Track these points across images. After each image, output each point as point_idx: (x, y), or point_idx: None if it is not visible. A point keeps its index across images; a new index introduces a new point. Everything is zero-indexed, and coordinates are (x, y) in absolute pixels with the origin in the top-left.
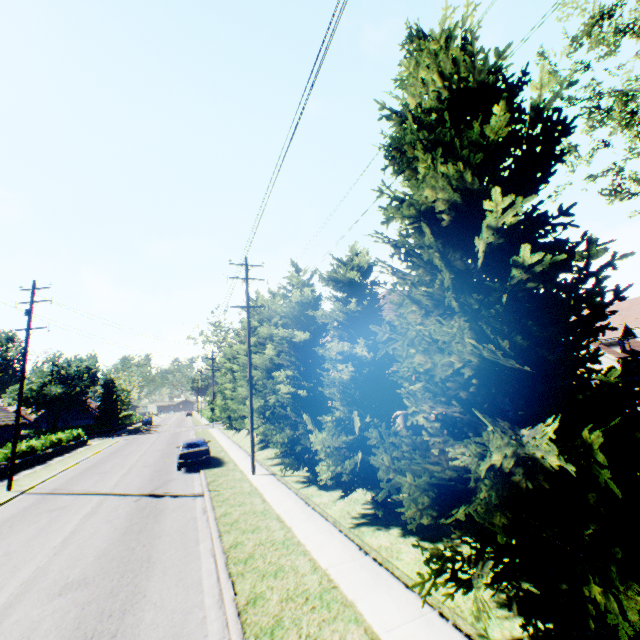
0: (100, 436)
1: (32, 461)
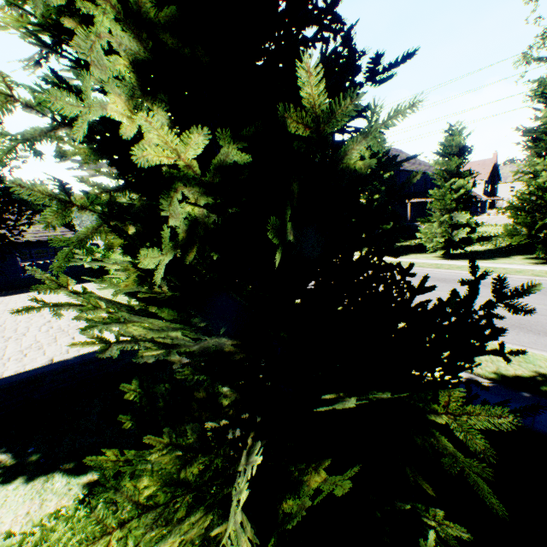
0: None
1: None
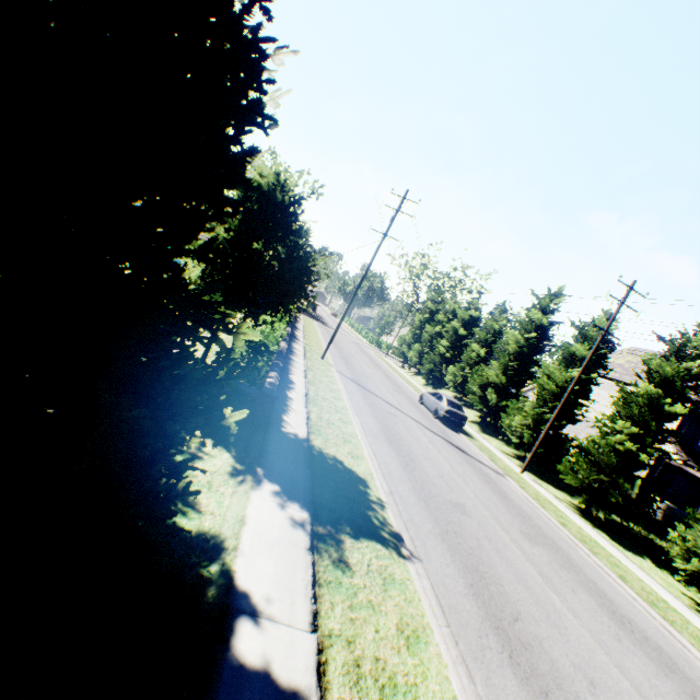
0: None
1: None
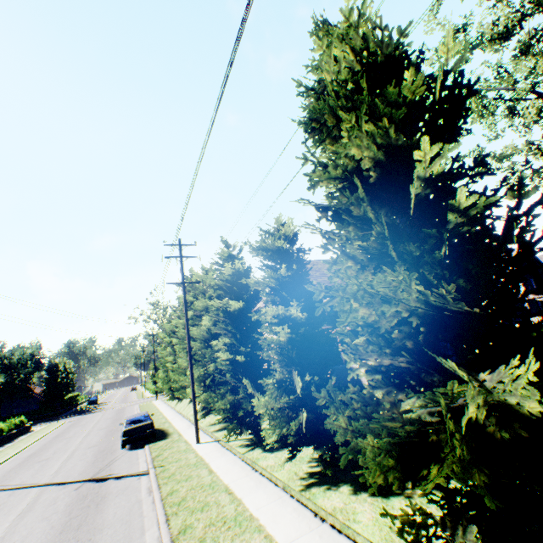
0: (45, 420)
1: None
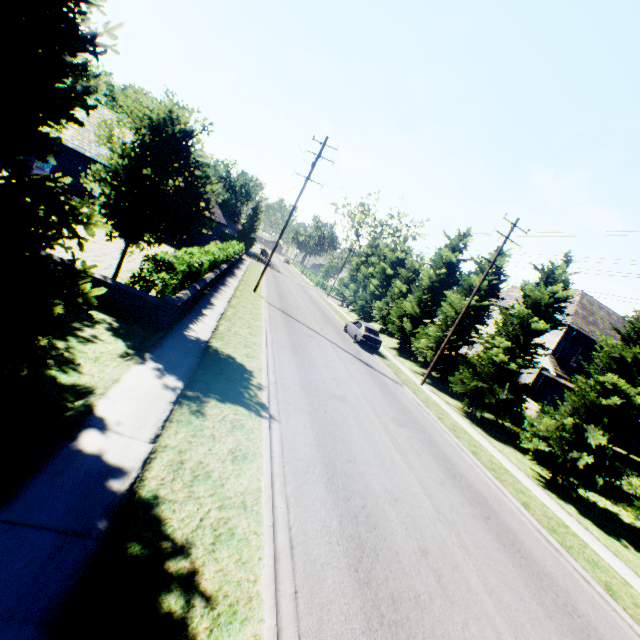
0: None
1: (234, 262)
